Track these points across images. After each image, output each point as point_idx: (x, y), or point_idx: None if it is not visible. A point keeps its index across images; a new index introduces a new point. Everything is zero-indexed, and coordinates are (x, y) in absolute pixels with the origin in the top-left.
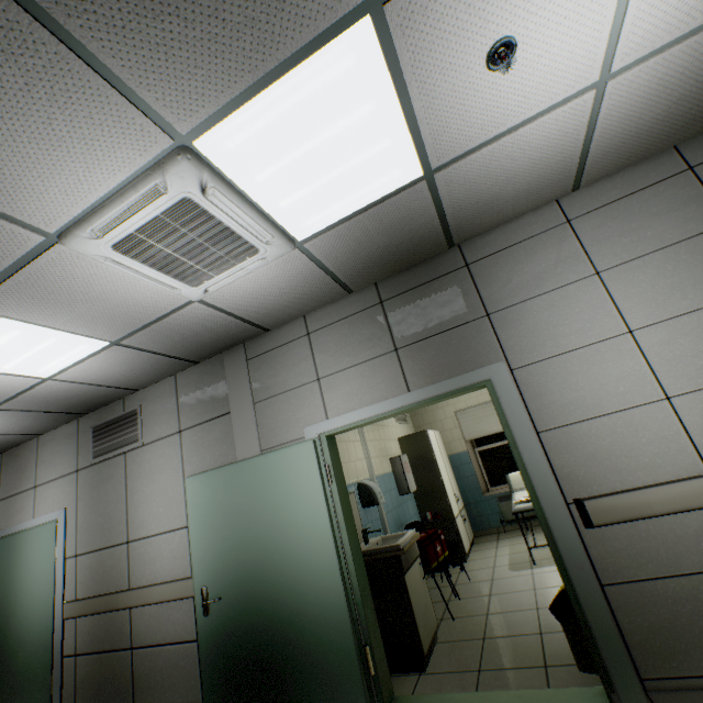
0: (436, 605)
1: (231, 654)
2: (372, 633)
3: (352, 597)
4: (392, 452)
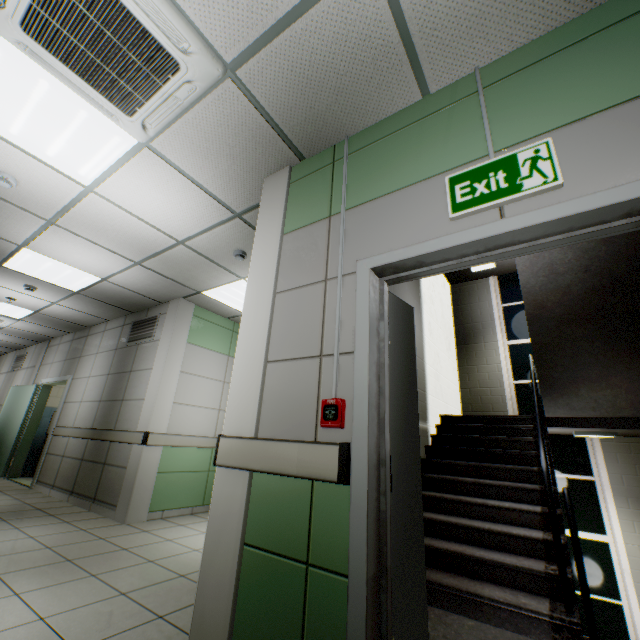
0: None
1: None
2: (21, 455)
3: (20, 440)
4: None
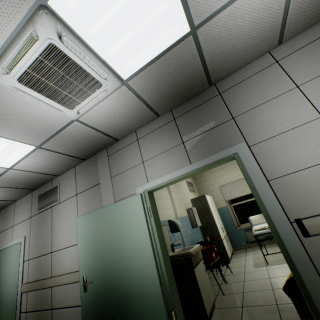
0: (214, 287)
1: (97, 314)
2: (176, 303)
3: (163, 281)
4: (188, 206)
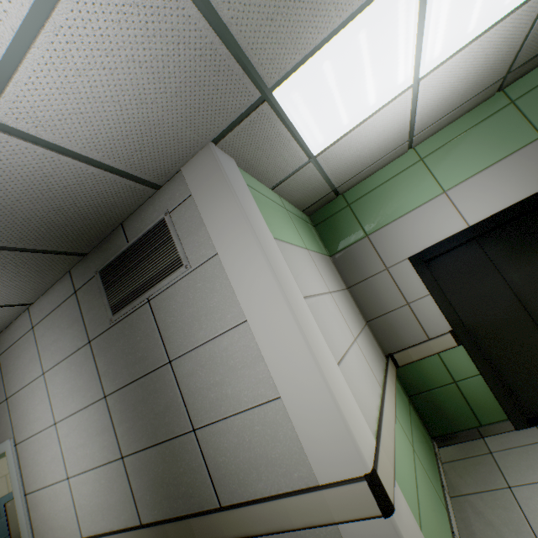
0: None
1: None
2: None
3: None
4: None
